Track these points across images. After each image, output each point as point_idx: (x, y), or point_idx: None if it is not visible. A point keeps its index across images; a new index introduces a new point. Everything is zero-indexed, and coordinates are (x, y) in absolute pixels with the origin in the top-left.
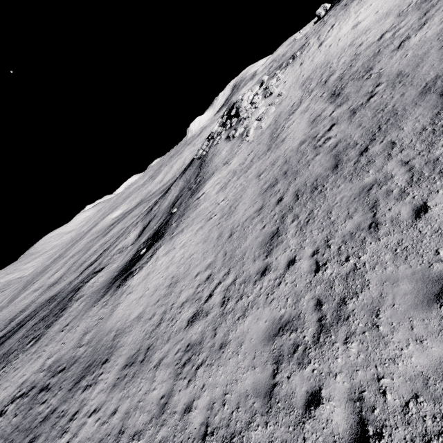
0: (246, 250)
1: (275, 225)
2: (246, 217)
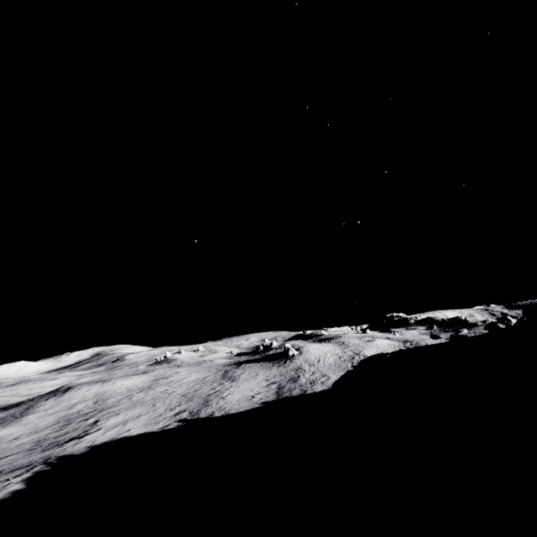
0: (40, 429)
1: (53, 425)
2: (45, 424)
